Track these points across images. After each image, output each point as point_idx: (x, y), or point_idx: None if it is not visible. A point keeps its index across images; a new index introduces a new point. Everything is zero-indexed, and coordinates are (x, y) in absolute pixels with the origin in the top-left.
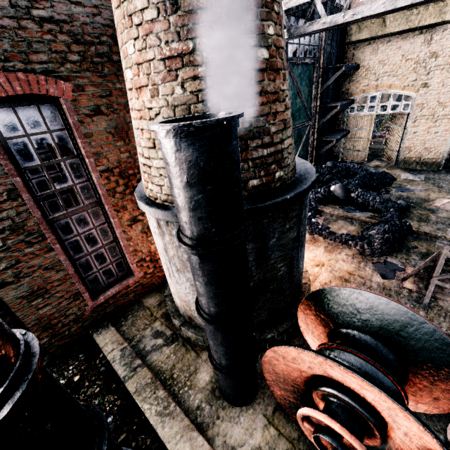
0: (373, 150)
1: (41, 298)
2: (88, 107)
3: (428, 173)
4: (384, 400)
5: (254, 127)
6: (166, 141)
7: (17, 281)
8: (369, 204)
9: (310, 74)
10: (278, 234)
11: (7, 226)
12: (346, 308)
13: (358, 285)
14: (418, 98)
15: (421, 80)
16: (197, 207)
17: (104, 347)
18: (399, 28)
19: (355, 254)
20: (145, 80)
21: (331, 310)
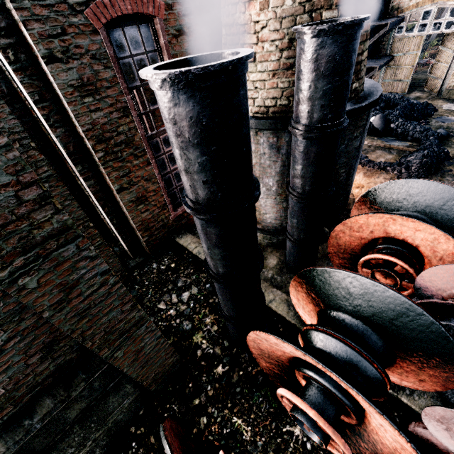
0: (414, 80)
1: (143, 204)
2: (174, 27)
3: None
4: (432, 232)
5: None
6: (313, 40)
7: (129, 188)
8: (408, 134)
9: None
10: (347, 141)
11: (123, 140)
12: (400, 195)
13: None
14: None
15: None
16: (323, 96)
17: (188, 246)
18: None
19: (392, 178)
20: None
21: (385, 200)
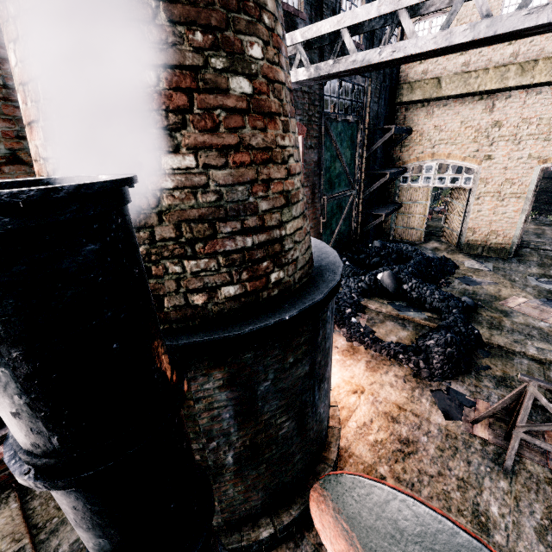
0: (431, 228)
1: None
2: None
3: (497, 261)
4: None
5: (228, 201)
6: None
7: None
8: (426, 300)
9: (353, 134)
10: (273, 374)
11: None
12: (383, 523)
13: (410, 429)
14: (481, 172)
15: (484, 151)
16: (1, 391)
17: None
18: (456, 91)
19: (407, 376)
20: (35, 111)
21: (358, 519)
